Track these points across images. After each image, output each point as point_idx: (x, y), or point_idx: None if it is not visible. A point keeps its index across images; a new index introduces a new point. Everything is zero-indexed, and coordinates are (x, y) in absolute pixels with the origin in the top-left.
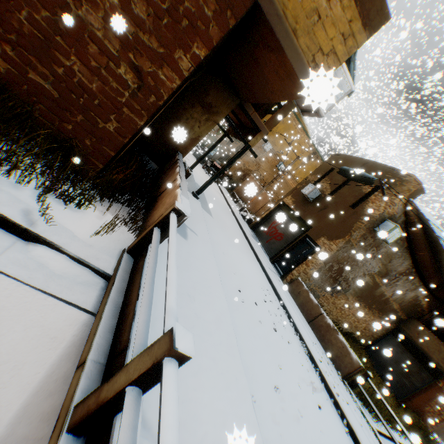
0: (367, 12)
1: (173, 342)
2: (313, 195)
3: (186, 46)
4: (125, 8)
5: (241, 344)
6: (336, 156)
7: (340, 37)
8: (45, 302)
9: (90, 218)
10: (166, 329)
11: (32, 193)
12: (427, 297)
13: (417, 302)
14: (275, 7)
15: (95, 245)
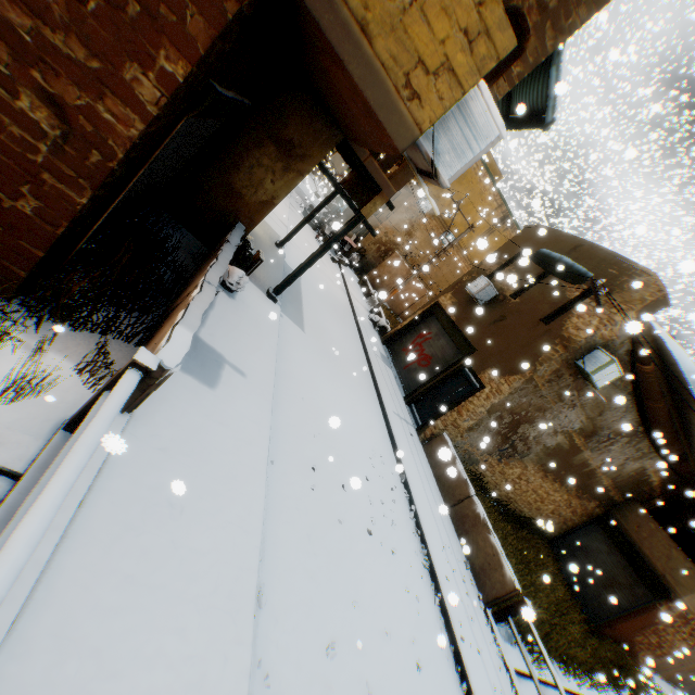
0: None
1: None
2: (484, 295)
3: (144, 55)
4: None
5: (279, 574)
6: (532, 229)
7: (462, 38)
8: None
9: (4, 366)
10: None
11: None
12: (660, 470)
13: (643, 478)
14: None
15: (3, 418)
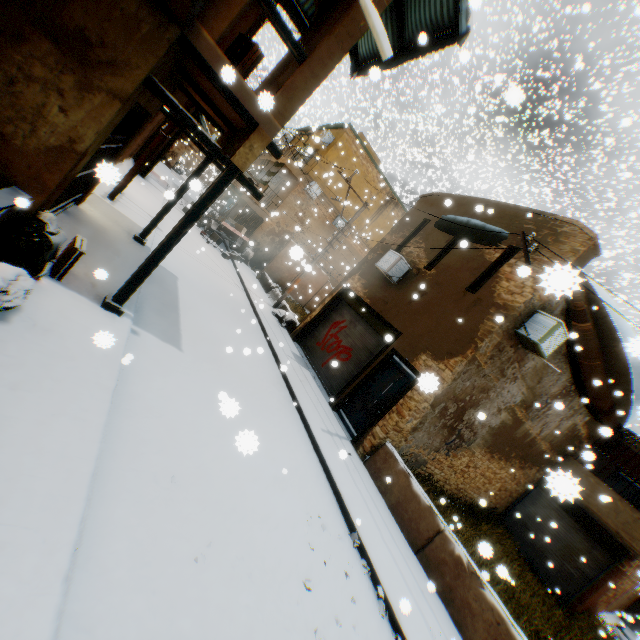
0: None
1: None
2: (397, 271)
3: None
4: None
5: None
6: (429, 197)
7: None
8: None
9: None
10: None
11: None
12: (588, 422)
13: (574, 433)
14: None
15: None
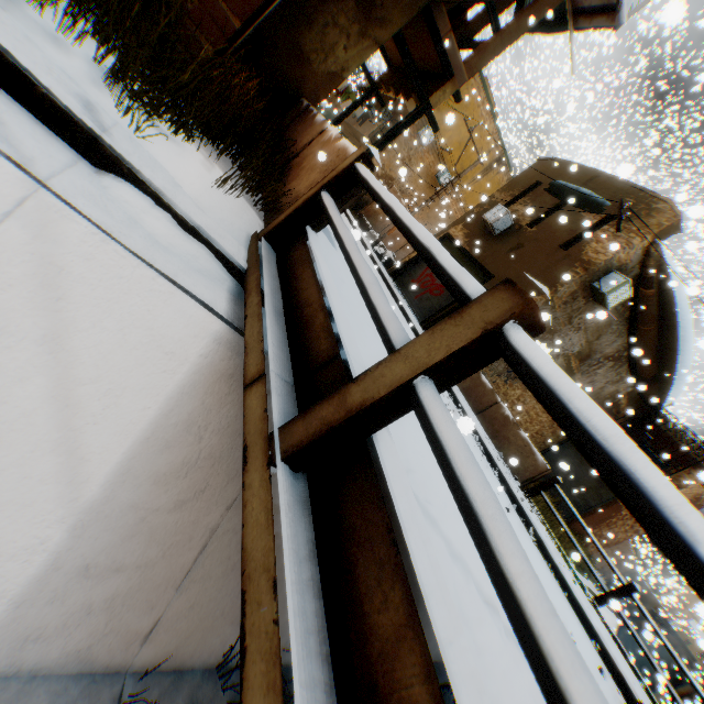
0: None
1: (526, 294)
2: (501, 224)
3: None
4: None
5: None
6: (546, 162)
7: None
8: (152, 284)
9: (192, 161)
10: (477, 290)
11: (87, 69)
12: (629, 394)
13: (615, 401)
14: None
15: (210, 213)
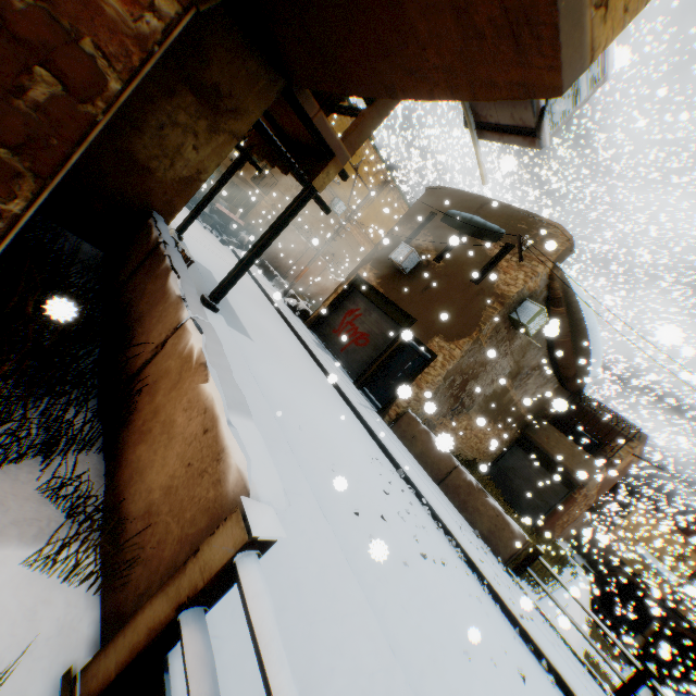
0: None
1: None
2: (409, 263)
3: None
4: None
5: (420, 688)
6: (435, 191)
7: None
8: None
9: None
10: None
11: None
12: (557, 389)
13: (546, 398)
14: None
15: None
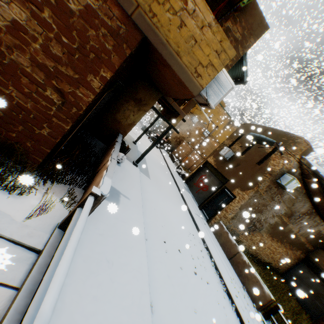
0: (250, 25)
1: None
2: (228, 155)
3: (95, 71)
4: (45, 50)
5: (158, 295)
6: (244, 125)
7: (215, 53)
8: None
9: (31, 201)
10: None
11: None
12: None
13: (320, 236)
14: (159, 37)
15: (32, 225)
